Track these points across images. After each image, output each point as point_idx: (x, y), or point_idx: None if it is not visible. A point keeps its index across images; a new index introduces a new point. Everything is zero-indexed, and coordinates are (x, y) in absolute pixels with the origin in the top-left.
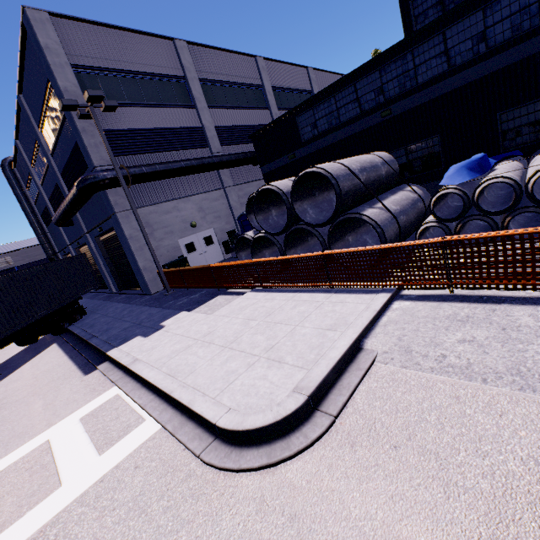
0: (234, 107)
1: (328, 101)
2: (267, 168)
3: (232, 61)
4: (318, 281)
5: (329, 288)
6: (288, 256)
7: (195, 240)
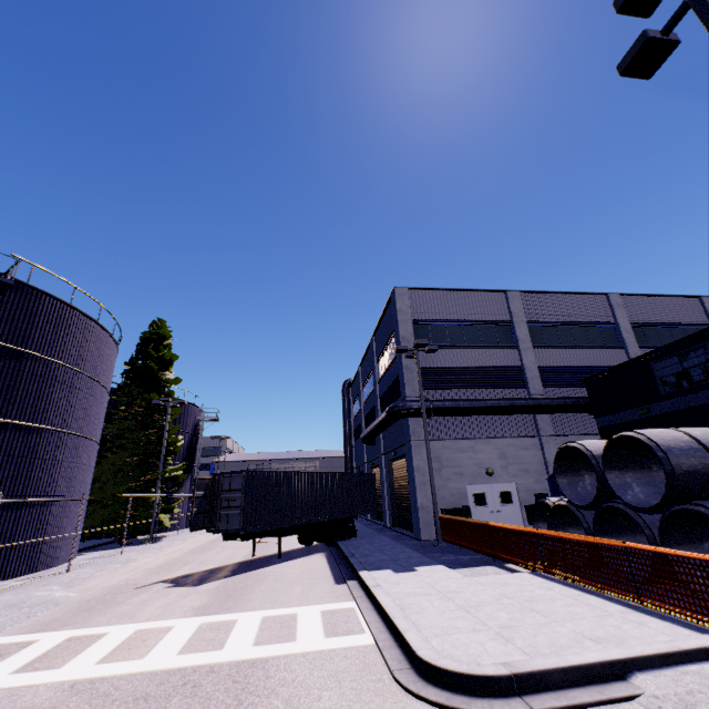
0: (569, 346)
1: (703, 347)
2: (605, 420)
3: (572, 301)
4: (621, 587)
5: (637, 603)
6: (579, 535)
7: (487, 492)
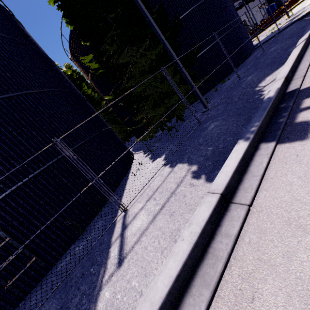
0: None
1: None
2: None
3: None
4: None
5: None
6: None
7: (250, 27)
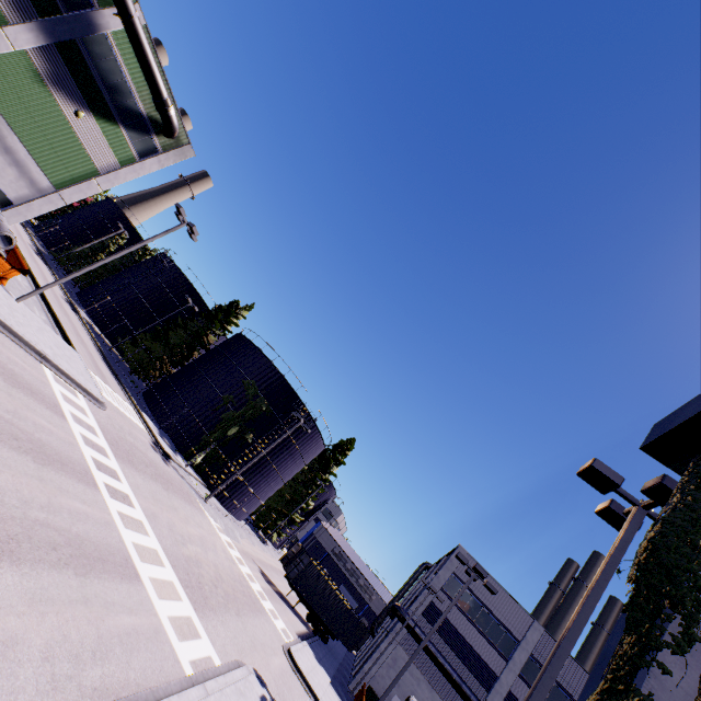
0: None
1: None
2: None
3: None
4: None
5: None
6: None
7: None
